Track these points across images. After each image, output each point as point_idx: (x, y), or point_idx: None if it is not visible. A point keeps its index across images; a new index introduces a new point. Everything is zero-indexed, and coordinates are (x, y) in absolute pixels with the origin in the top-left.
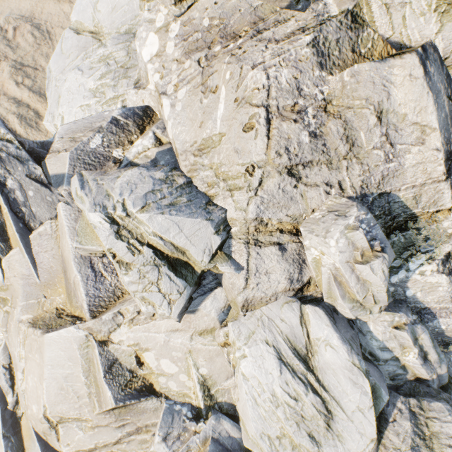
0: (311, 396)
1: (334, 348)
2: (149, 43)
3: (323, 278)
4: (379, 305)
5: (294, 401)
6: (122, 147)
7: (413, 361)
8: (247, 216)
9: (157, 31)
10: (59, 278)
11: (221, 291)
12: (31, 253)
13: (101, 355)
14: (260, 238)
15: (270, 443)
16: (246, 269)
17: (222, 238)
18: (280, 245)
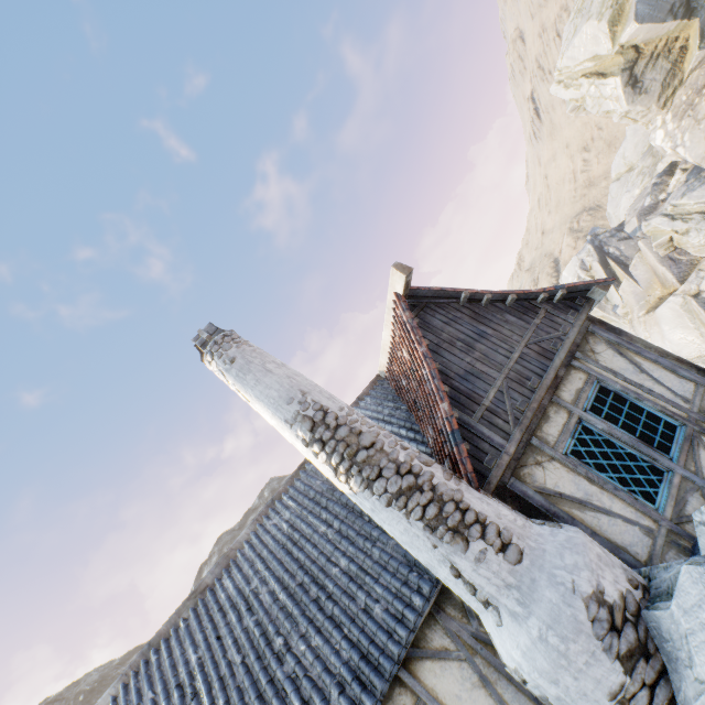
0: None
1: None
2: (657, 137)
3: None
4: None
5: None
6: (663, 192)
7: None
8: None
9: (659, 128)
10: (652, 281)
11: None
12: (632, 278)
13: (697, 303)
14: None
15: None
16: None
17: None
18: None
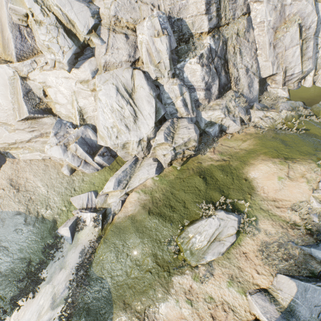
0: (129, 107)
1: (143, 88)
2: None
3: (143, 52)
4: (167, 70)
5: (121, 108)
6: None
7: (179, 103)
8: (110, 13)
9: None
10: None
11: (94, 60)
12: None
13: (22, 85)
14: (116, 29)
15: (107, 131)
16: (107, 44)
17: (95, 21)
18: (126, 35)
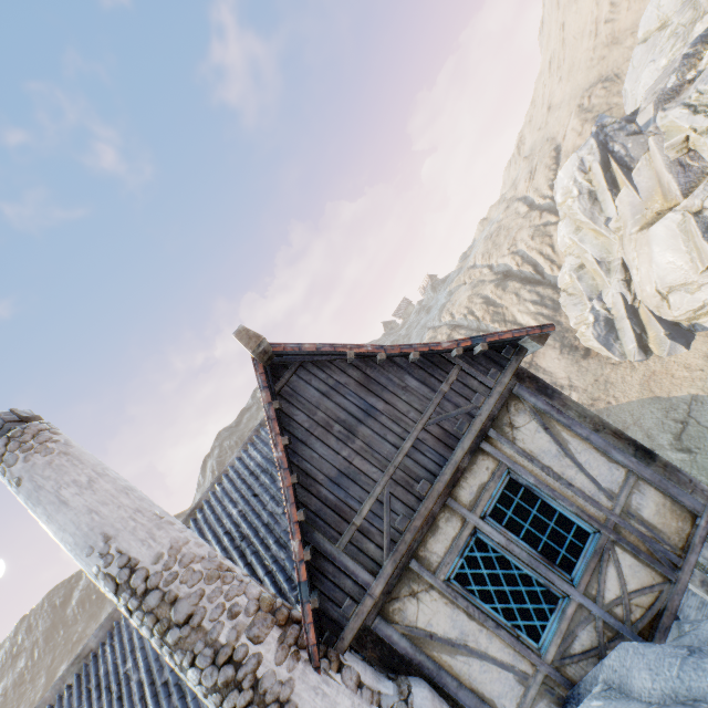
0: None
1: None
2: None
3: None
4: None
5: None
6: (693, 69)
7: None
8: None
9: None
10: (655, 191)
11: None
12: (633, 185)
13: (696, 223)
14: None
15: None
16: None
17: None
18: None
